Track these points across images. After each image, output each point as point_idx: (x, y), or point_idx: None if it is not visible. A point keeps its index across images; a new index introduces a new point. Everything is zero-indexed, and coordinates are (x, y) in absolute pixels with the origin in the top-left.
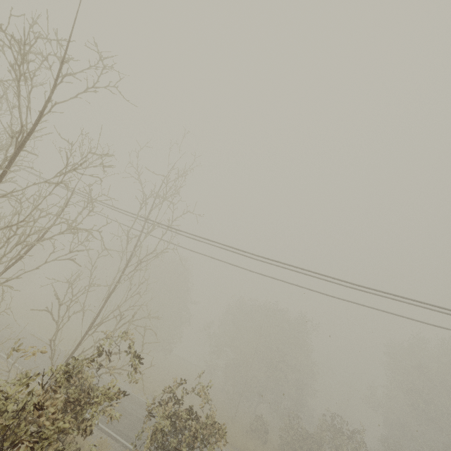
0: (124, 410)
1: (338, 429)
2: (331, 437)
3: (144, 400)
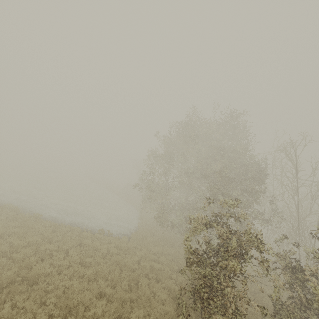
0: None
1: None
2: None
3: None
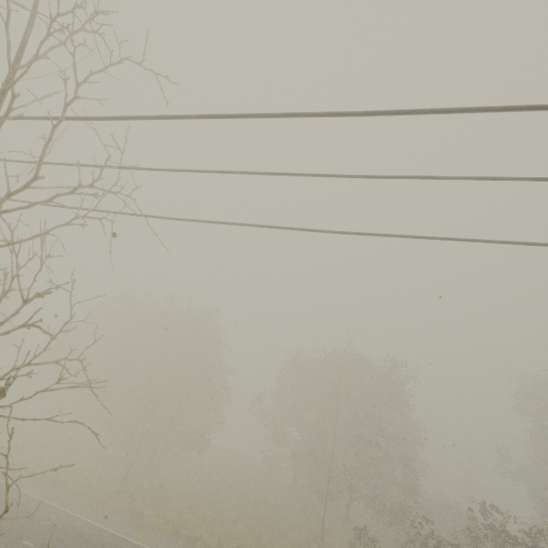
0: None
1: (502, 532)
2: None
3: None
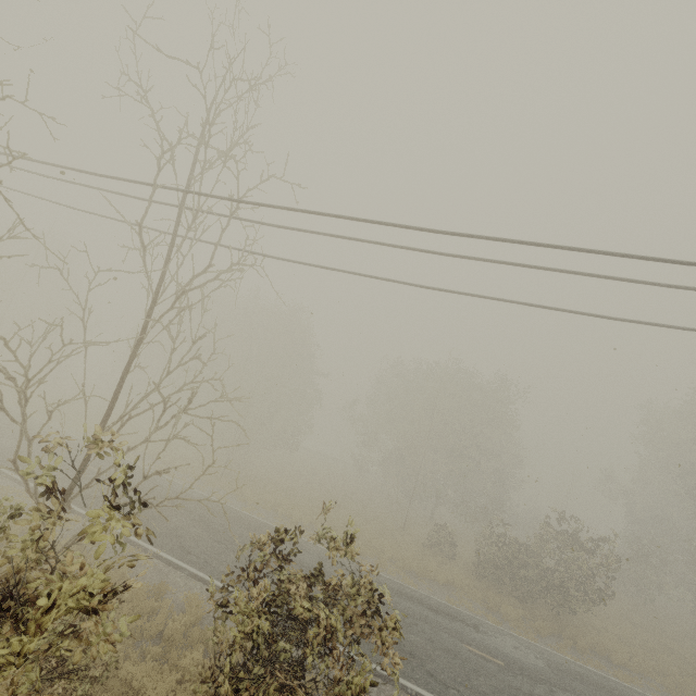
0: (229, 540)
1: (569, 537)
2: (558, 548)
3: (262, 520)
